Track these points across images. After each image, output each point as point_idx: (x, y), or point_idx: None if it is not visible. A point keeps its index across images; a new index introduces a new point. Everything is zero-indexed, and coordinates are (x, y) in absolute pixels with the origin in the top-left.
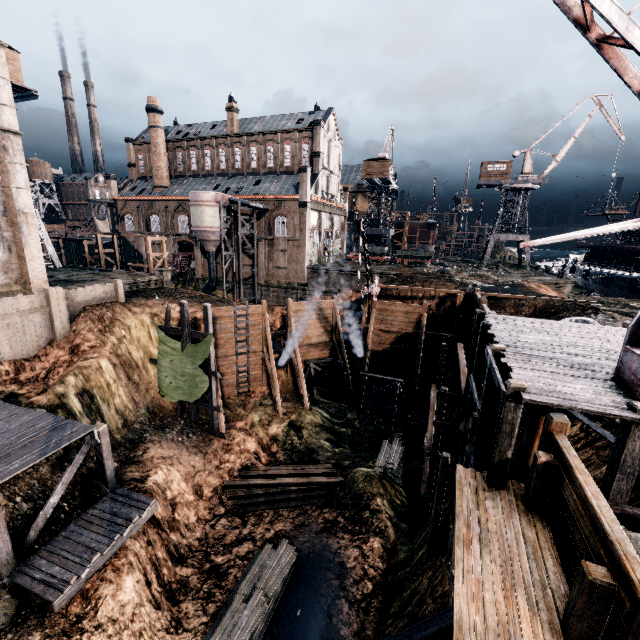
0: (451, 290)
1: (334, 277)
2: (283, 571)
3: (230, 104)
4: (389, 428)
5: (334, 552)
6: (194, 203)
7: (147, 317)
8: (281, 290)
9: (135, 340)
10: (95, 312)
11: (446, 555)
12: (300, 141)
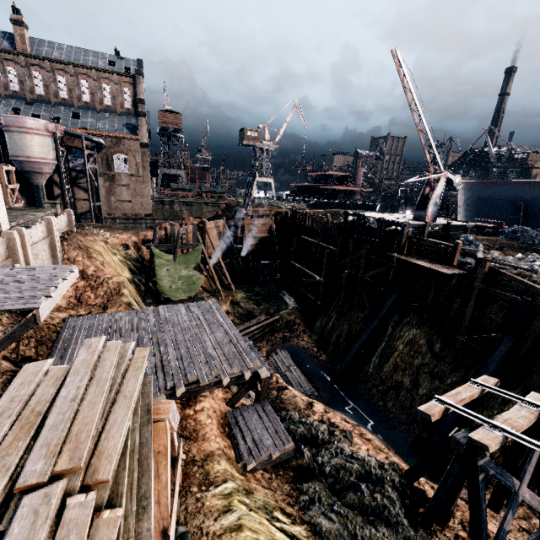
0: (283, 209)
1: (177, 207)
2: (290, 358)
3: (17, 16)
4: (279, 289)
5: (297, 345)
6: (19, 129)
7: (103, 244)
8: (129, 221)
9: (109, 264)
10: (73, 241)
11: (352, 311)
12: (120, 84)
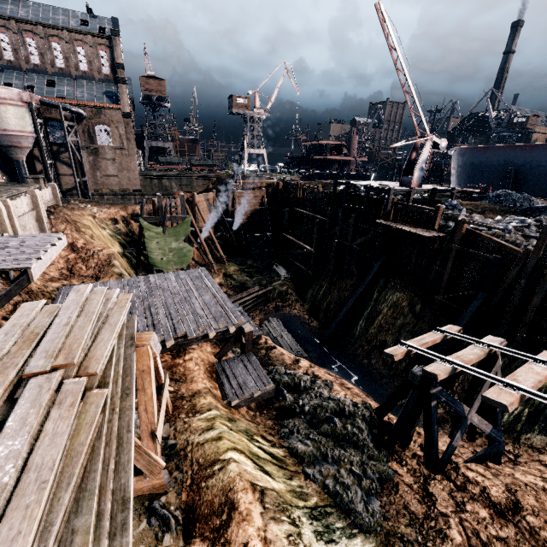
0: (274, 181)
1: (166, 182)
2: (281, 325)
3: None
4: (272, 261)
5: (289, 314)
6: None
7: (91, 218)
8: (117, 197)
9: (99, 238)
10: (59, 215)
11: (342, 279)
12: (96, 47)
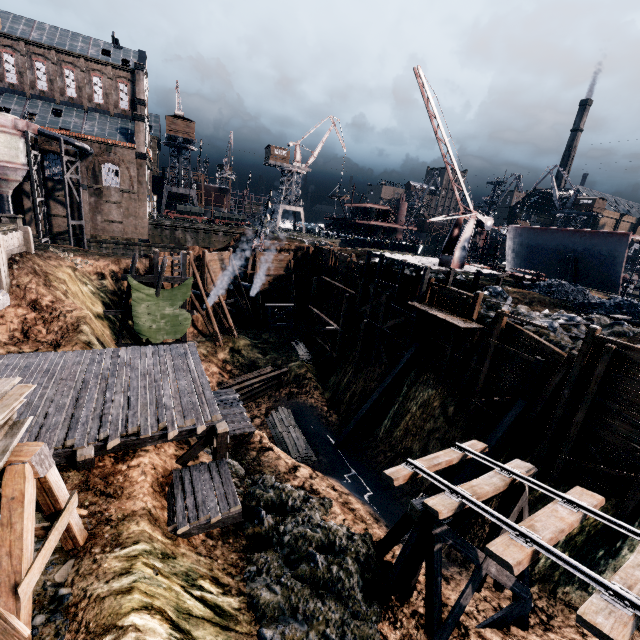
0: (304, 244)
1: (180, 234)
2: (291, 417)
3: None
4: (292, 337)
5: (304, 403)
6: None
7: (70, 270)
8: (119, 246)
9: (75, 295)
10: (26, 264)
11: (369, 366)
12: (115, 79)
